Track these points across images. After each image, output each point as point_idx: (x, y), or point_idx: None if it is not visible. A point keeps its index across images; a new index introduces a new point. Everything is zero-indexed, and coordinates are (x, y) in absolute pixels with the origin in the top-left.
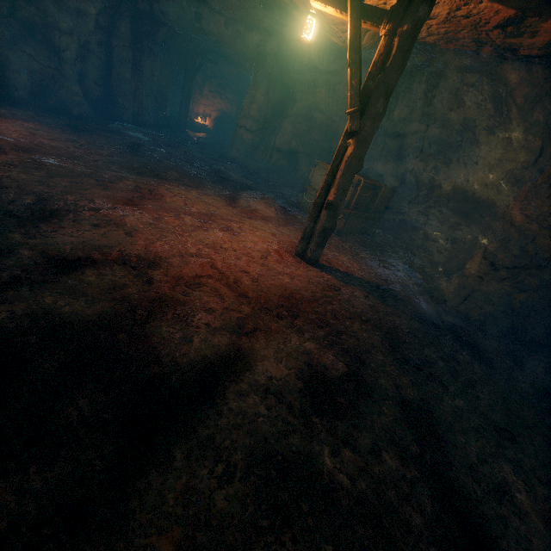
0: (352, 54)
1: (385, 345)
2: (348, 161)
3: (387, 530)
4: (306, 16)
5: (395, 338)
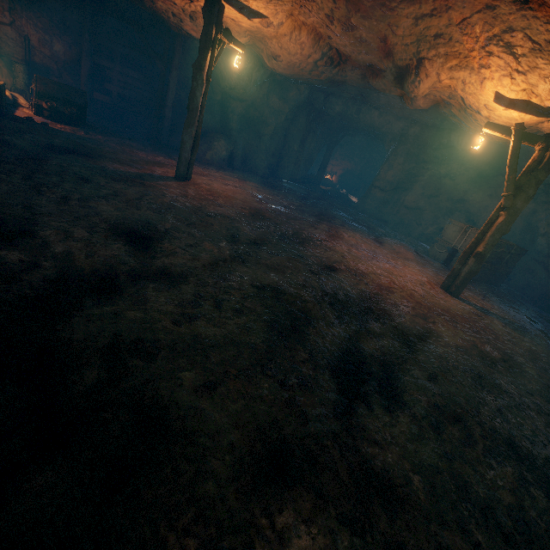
0: (511, 161)
1: (525, 356)
2: (498, 226)
3: (543, 418)
4: (477, 137)
5: (533, 356)
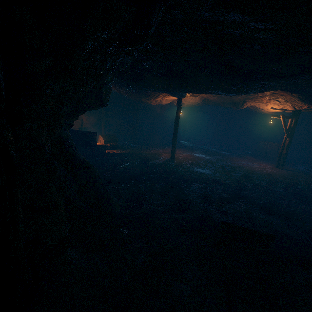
0: (284, 125)
1: None
2: (288, 144)
3: None
4: (270, 119)
5: None
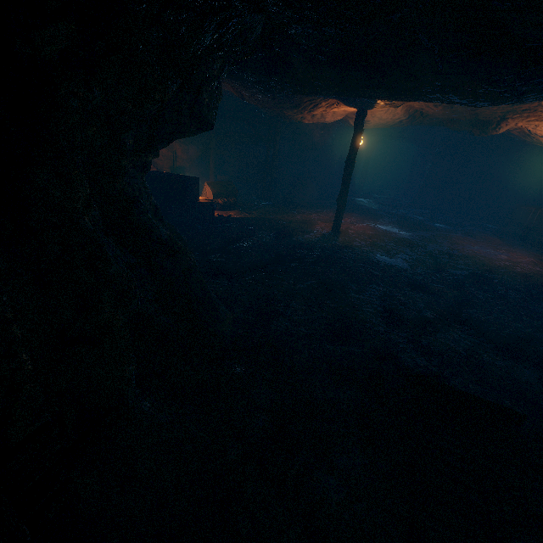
0: None
1: None
2: None
3: None
4: None
5: None
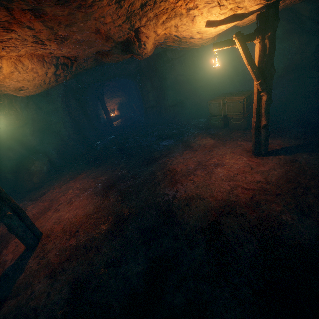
0: (248, 60)
1: None
2: (266, 103)
3: None
4: (214, 58)
5: None
